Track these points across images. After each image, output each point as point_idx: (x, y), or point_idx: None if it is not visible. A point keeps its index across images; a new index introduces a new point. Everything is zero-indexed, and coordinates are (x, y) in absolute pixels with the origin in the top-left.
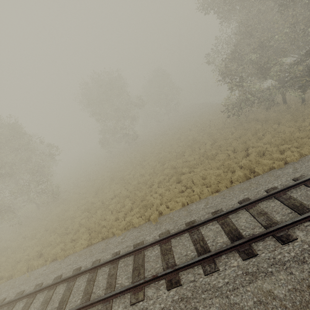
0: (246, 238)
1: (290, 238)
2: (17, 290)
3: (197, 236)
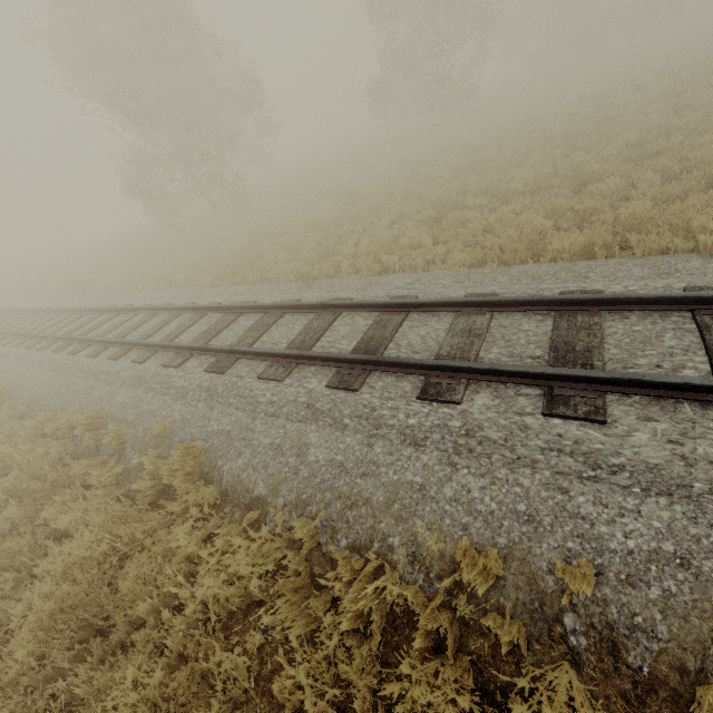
0: (366, 356)
1: (446, 395)
2: (114, 303)
3: (320, 324)
